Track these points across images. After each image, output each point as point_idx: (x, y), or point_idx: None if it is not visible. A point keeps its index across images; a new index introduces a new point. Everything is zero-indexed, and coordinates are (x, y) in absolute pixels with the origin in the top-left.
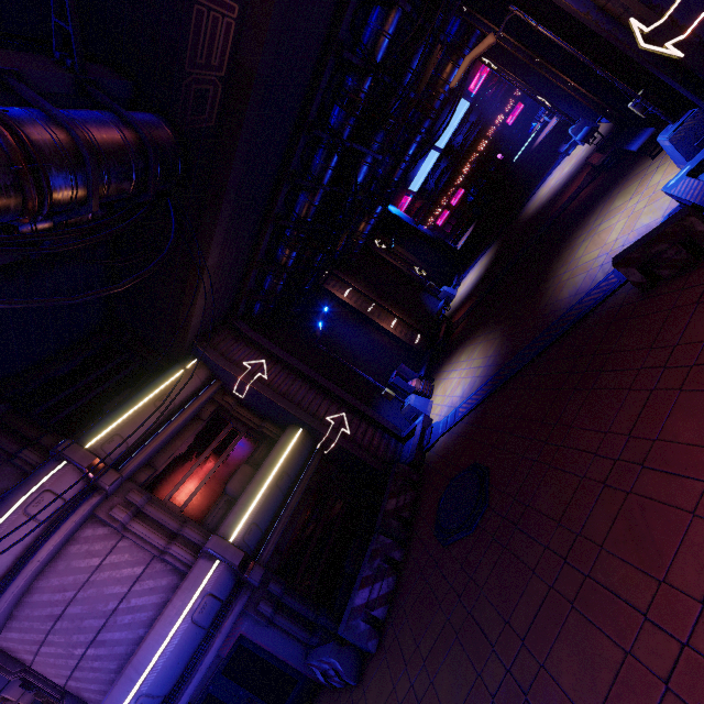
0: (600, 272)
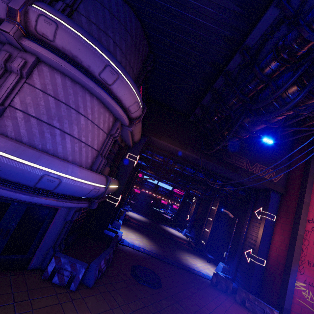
0: (196, 268)
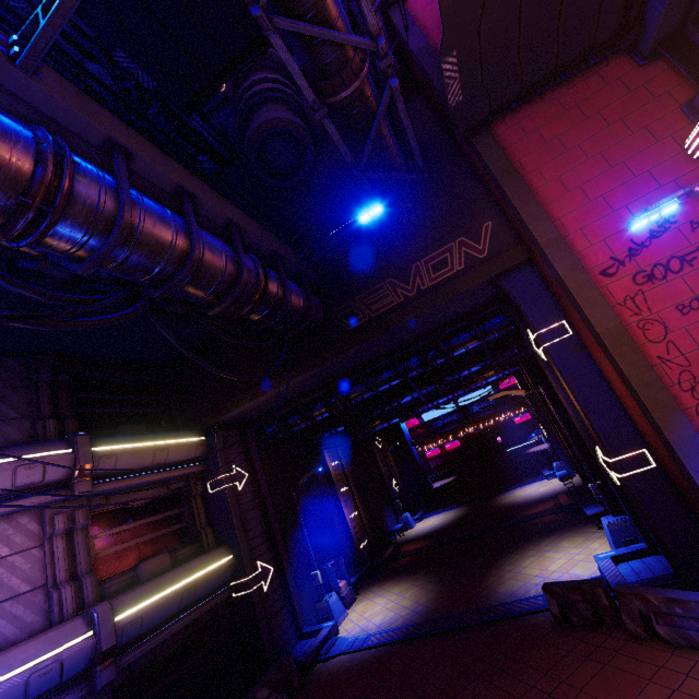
0: (534, 588)
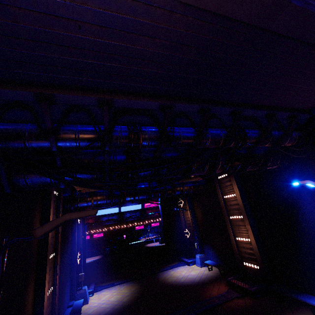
0: None
